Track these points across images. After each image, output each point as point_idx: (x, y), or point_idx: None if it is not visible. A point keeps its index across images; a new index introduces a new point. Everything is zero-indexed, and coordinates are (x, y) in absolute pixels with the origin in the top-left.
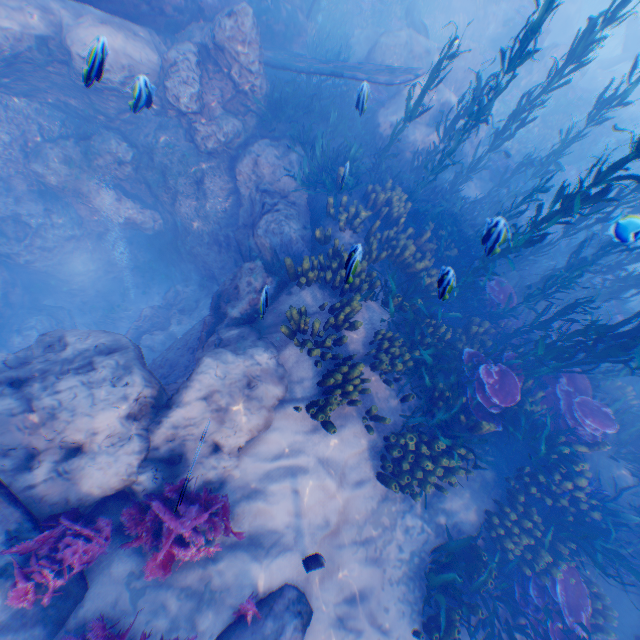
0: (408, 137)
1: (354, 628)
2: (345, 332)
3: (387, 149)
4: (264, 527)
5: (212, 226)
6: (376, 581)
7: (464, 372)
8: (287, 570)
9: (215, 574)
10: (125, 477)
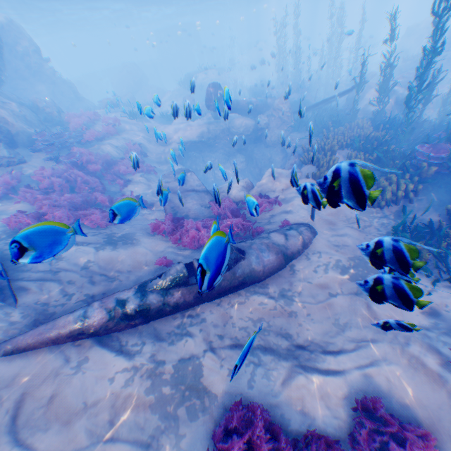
0: (369, 110)
1: (344, 245)
2: None
3: (354, 112)
4: (293, 209)
5: None
6: (359, 237)
7: (409, 156)
8: (304, 221)
9: (272, 219)
10: (241, 196)
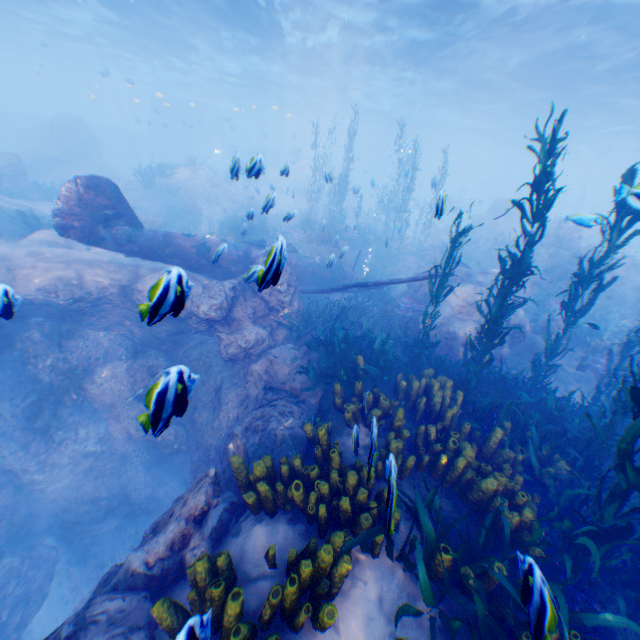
0: (455, 331)
1: None
2: (317, 639)
3: (423, 337)
4: None
5: (220, 436)
6: None
7: None
8: None
9: None
10: None
